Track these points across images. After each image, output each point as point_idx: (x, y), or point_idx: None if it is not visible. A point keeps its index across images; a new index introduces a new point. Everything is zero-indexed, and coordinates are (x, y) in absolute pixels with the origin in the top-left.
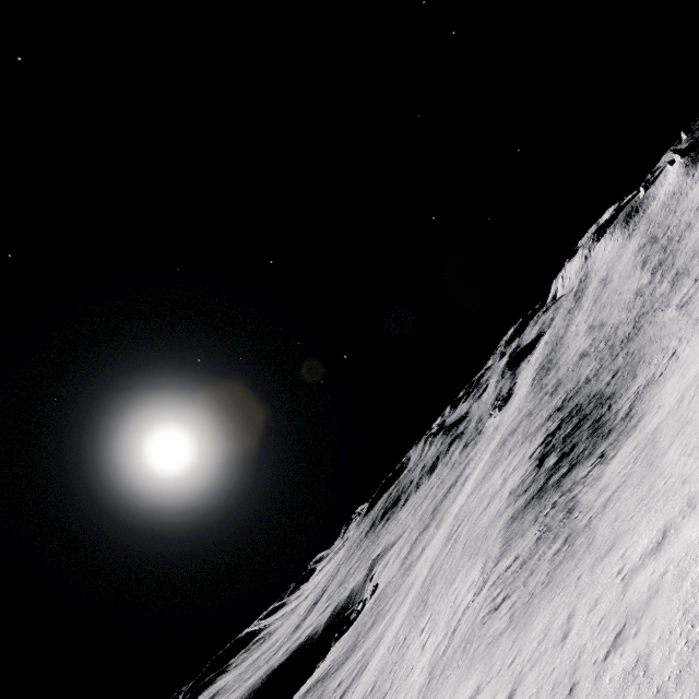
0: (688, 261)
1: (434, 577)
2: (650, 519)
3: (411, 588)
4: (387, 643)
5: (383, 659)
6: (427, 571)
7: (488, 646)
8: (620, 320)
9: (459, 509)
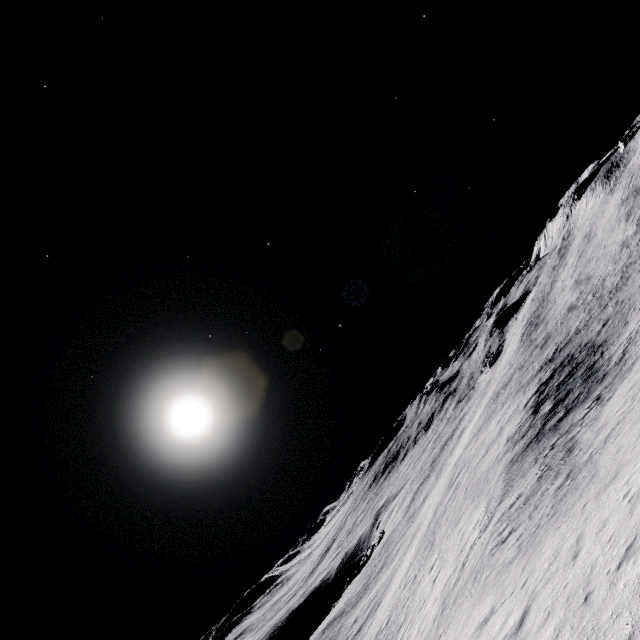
0: None
1: (438, 520)
2: None
3: (416, 532)
4: (398, 582)
5: (396, 596)
6: (431, 516)
7: (499, 573)
8: (607, 272)
9: (457, 459)
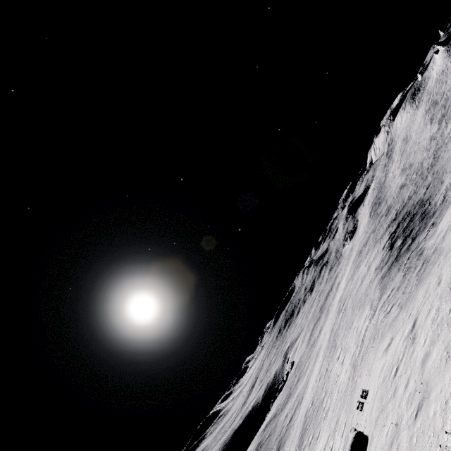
0: None
1: (336, 333)
2: None
3: (319, 351)
4: (313, 380)
5: (314, 387)
6: (329, 334)
7: (390, 325)
8: (423, 158)
9: (340, 297)
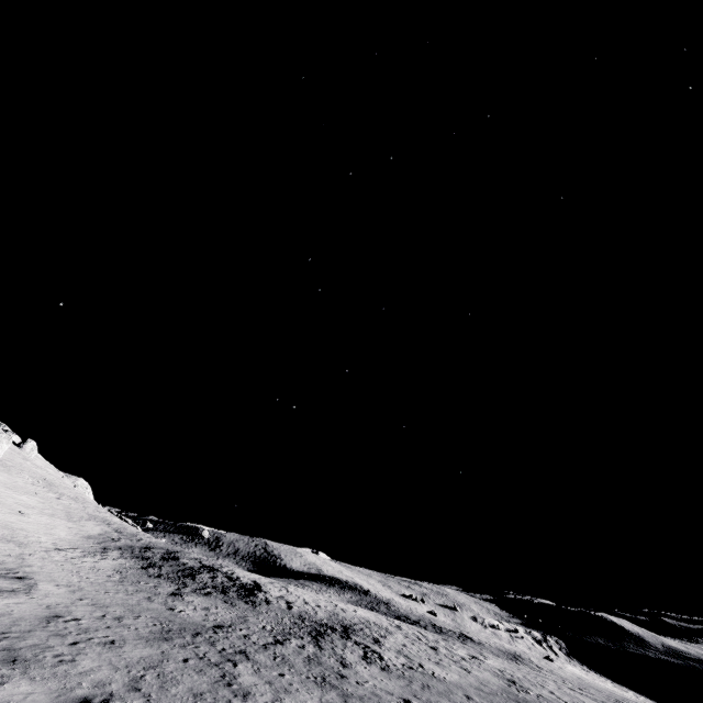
0: None
1: None
2: (64, 503)
3: None
4: None
5: None
6: None
7: (129, 526)
8: None
9: None
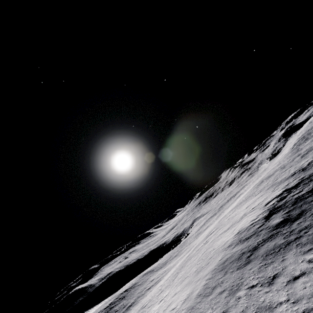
0: None
1: (188, 260)
2: None
3: (191, 248)
4: (164, 279)
5: (157, 290)
6: (192, 250)
7: None
8: None
9: (224, 216)
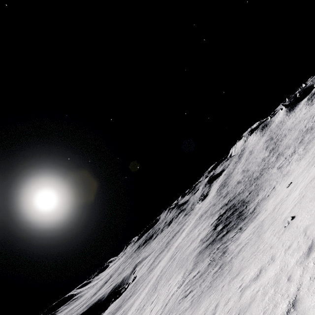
0: (283, 150)
1: (161, 276)
2: (255, 262)
3: (151, 280)
4: (135, 307)
5: (132, 314)
6: (159, 273)
7: None
8: (255, 170)
9: (178, 244)
